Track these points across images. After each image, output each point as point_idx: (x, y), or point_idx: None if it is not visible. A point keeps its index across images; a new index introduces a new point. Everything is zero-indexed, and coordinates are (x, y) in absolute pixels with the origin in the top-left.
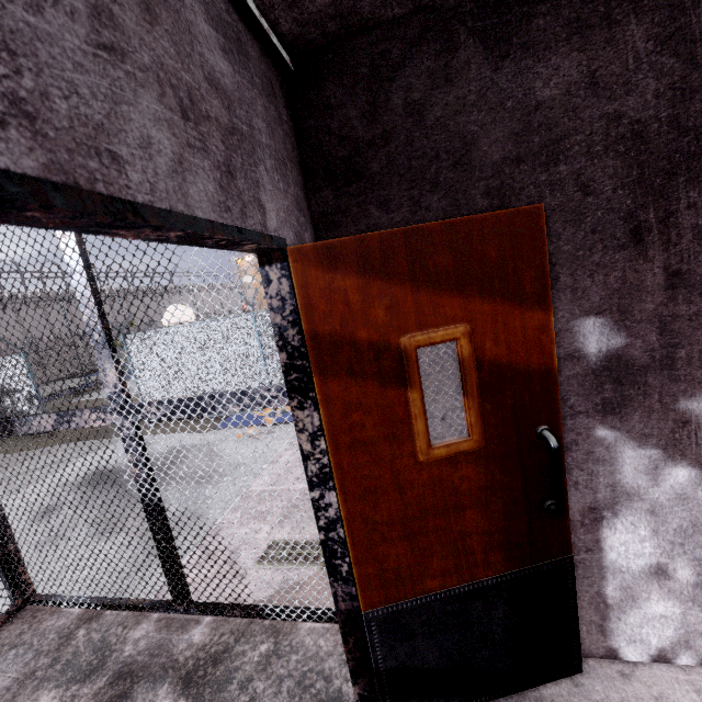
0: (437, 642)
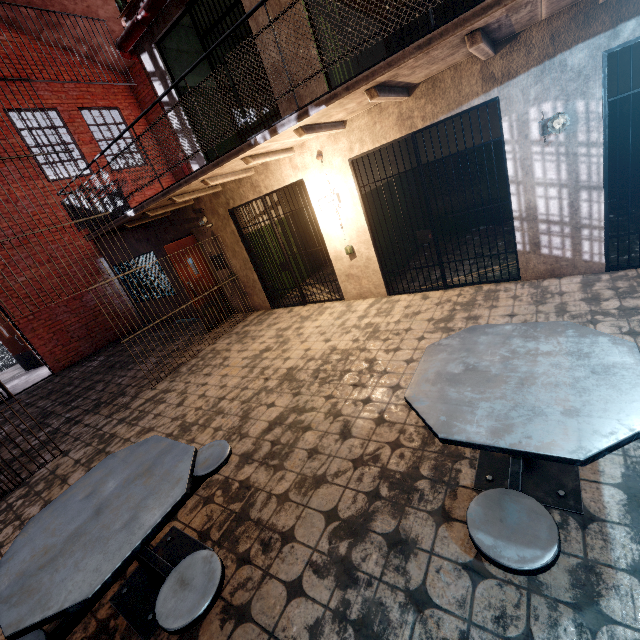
0: (23, 360)
